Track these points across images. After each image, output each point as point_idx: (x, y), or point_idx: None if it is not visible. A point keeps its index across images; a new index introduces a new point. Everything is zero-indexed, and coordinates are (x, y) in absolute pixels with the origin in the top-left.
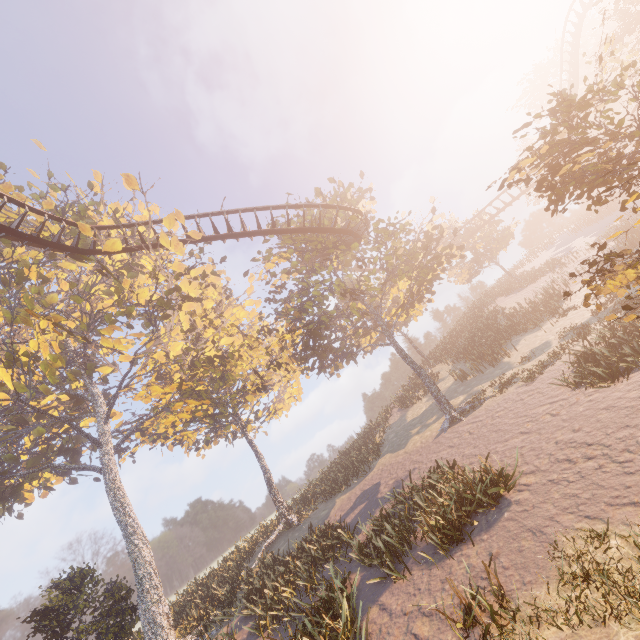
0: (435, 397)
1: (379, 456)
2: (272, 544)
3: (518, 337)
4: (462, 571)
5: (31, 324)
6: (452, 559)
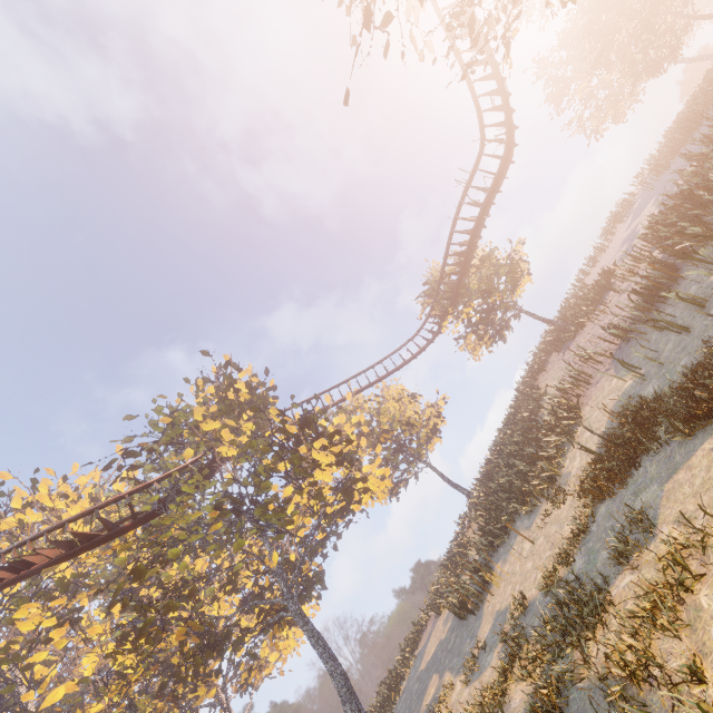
0: None
1: None
2: None
3: (520, 520)
4: None
5: None
6: None
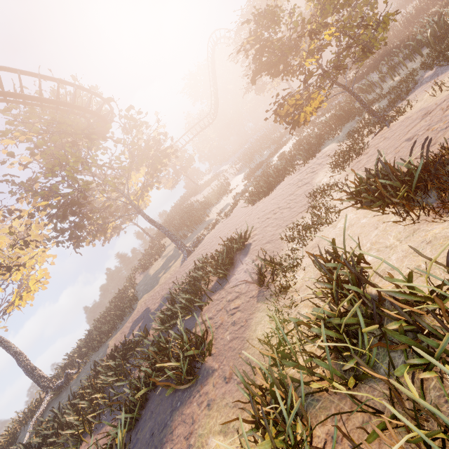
0: (175, 242)
1: (137, 301)
2: (41, 417)
3: (210, 209)
4: (243, 274)
5: None
6: (234, 276)
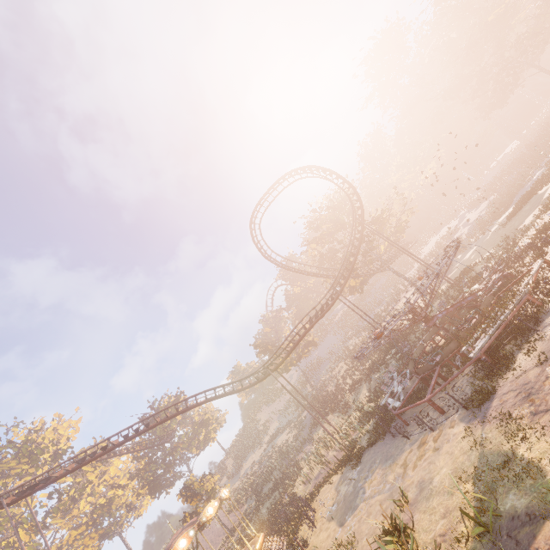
0: None
1: None
2: None
3: (251, 453)
4: None
5: (29, 533)
6: None
